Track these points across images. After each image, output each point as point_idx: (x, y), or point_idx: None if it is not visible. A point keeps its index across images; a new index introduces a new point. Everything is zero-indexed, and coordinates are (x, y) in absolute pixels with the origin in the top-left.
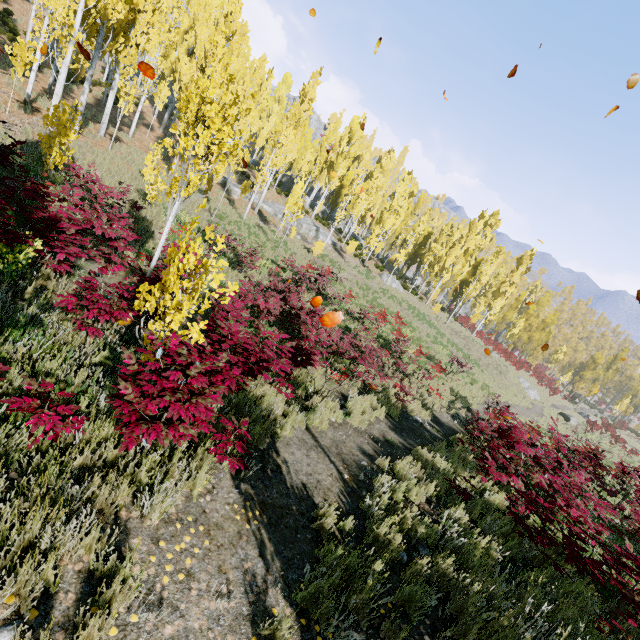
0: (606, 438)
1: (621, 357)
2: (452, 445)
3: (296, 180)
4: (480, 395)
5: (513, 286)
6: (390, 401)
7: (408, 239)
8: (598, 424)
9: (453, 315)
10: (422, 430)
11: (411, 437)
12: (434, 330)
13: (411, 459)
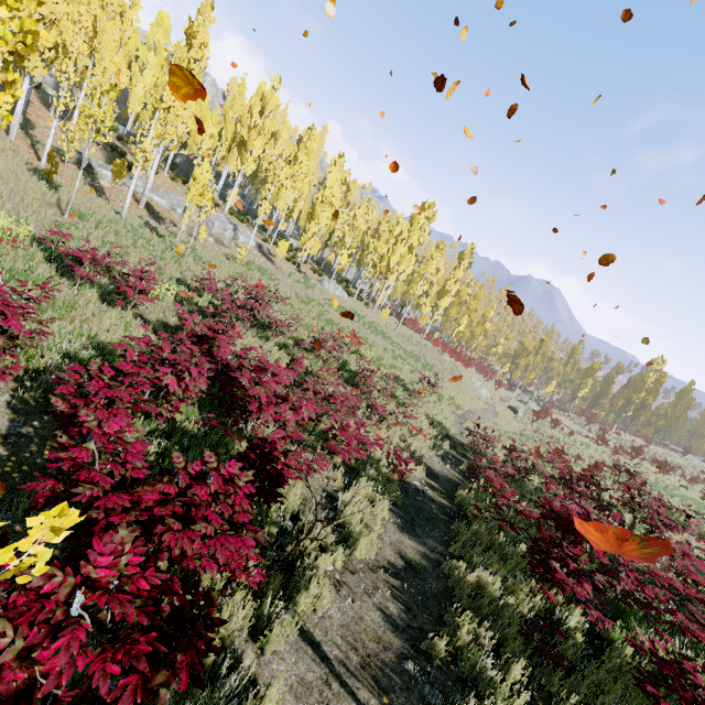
0: (545, 422)
1: (546, 342)
2: (464, 513)
3: (196, 161)
4: (450, 412)
5: (457, 283)
6: (384, 475)
7: (347, 236)
8: (542, 412)
9: (399, 318)
10: (428, 503)
11: (427, 531)
12: (389, 342)
13: (469, 617)
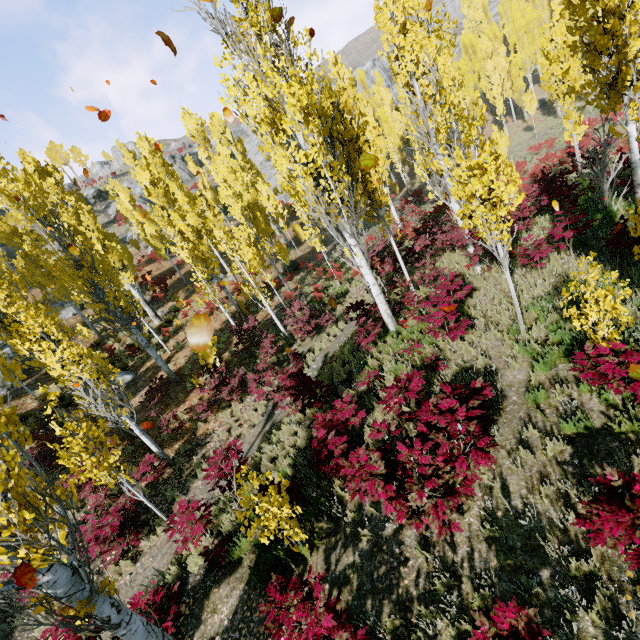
0: None
1: None
2: None
3: None
4: None
5: None
6: None
7: None
8: None
9: None
10: None
11: None
12: None
13: None
